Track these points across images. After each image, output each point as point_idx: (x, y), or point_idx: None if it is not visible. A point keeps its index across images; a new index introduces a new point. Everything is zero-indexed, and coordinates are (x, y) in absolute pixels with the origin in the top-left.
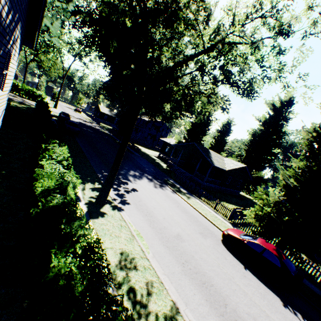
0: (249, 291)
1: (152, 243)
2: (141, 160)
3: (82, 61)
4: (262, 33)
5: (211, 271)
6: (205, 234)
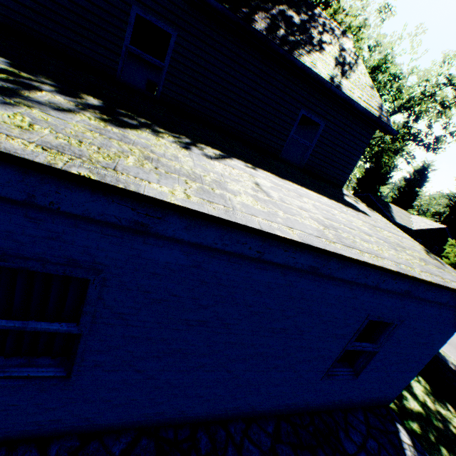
0: None
1: None
2: None
3: None
4: (450, 99)
5: None
6: None
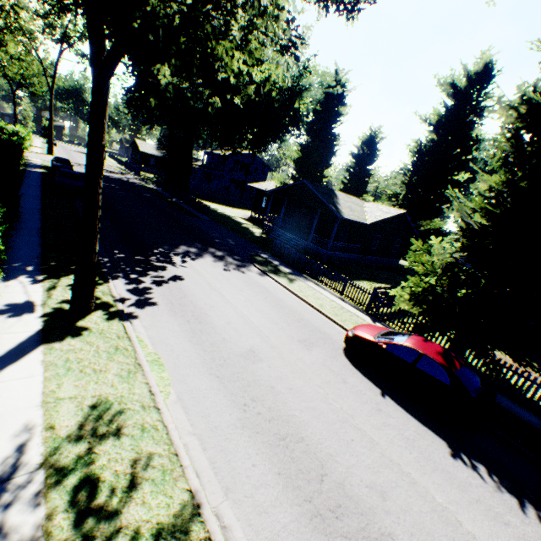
0: (383, 438)
1: (184, 373)
2: (209, 227)
3: (77, 51)
4: None
5: (307, 410)
6: (311, 342)
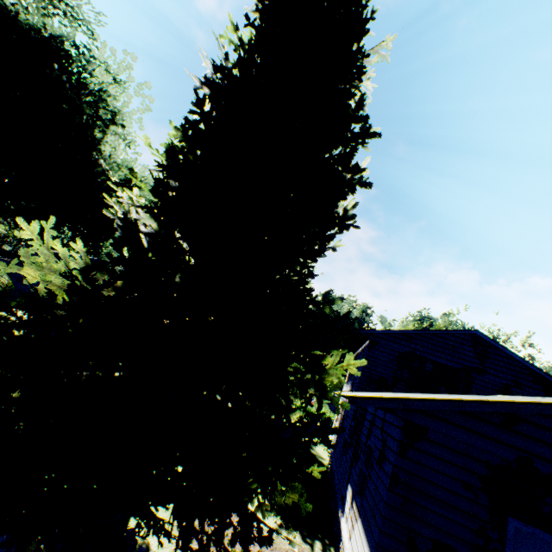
0: None
1: None
2: None
3: None
4: None
5: None
6: None
